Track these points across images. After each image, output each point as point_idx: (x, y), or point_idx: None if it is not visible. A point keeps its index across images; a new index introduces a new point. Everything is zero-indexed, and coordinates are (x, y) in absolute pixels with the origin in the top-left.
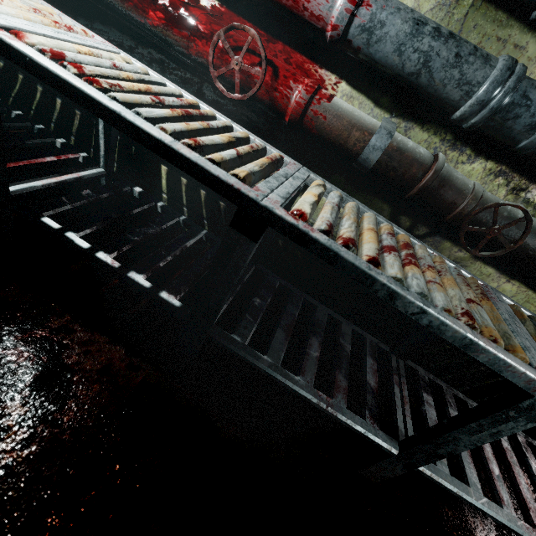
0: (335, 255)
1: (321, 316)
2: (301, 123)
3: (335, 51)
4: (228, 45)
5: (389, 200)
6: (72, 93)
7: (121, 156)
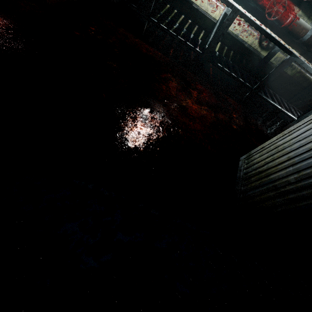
0: (308, 66)
1: (271, 92)
2: (287, 27)
3: (302, 0)
4: (275, 2)
5: (300, 51)
6: (260, 30)
7: (202, 39)
